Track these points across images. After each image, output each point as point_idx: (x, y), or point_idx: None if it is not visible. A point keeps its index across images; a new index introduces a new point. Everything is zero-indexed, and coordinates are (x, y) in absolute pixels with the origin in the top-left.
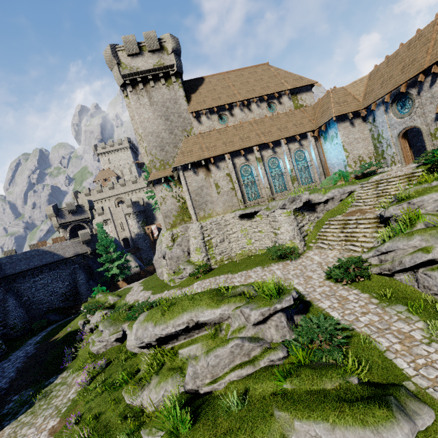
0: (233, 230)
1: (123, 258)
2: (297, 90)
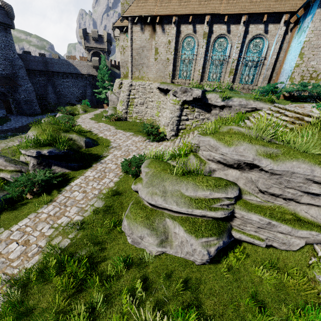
0: (152, 99)
1: (110, 89)
2: None
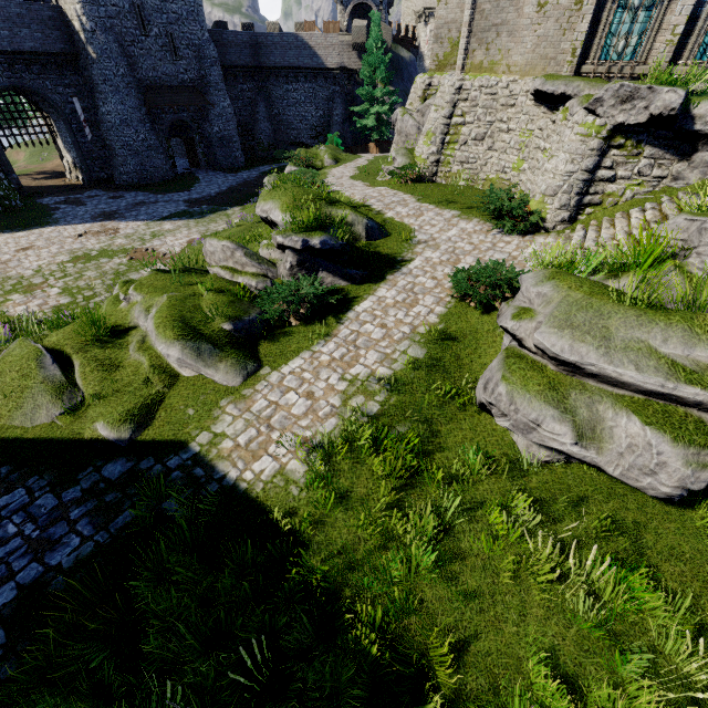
0: (509, 125)
1: (388, 104)
2: None
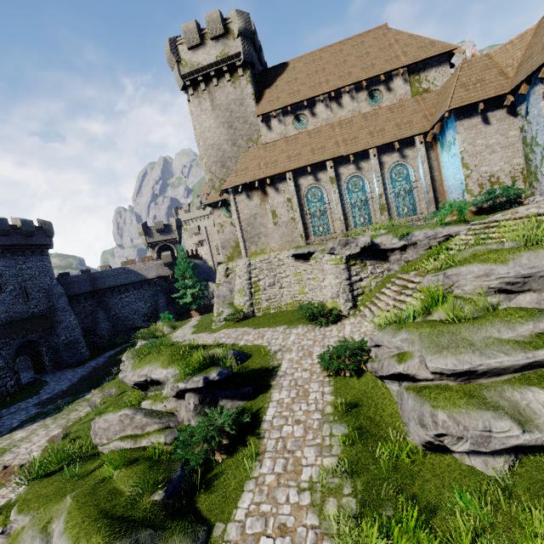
0: (286, 273)
1: (198, 286)
2: (421, 65)
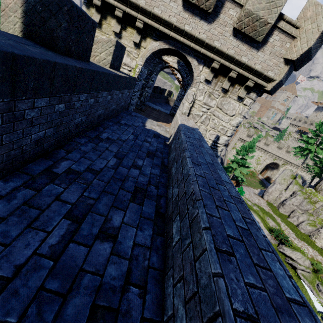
0: None
1: (248, 168)
2: None
